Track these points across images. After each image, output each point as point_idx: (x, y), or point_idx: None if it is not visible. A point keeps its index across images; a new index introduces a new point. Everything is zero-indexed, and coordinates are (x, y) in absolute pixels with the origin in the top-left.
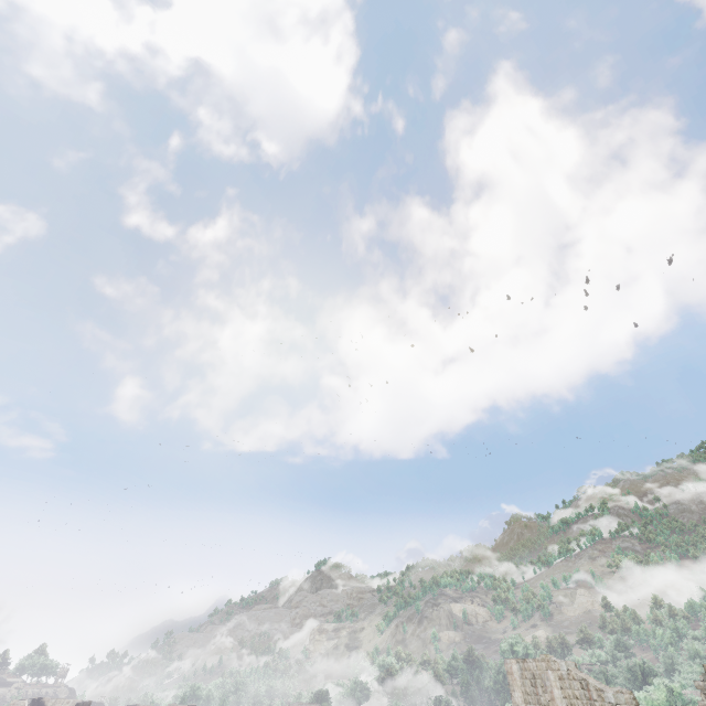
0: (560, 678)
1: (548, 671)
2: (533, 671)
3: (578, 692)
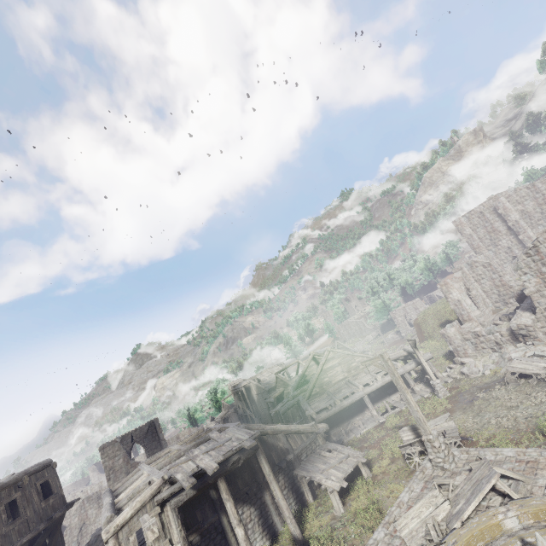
0: (508, 197)
1: (500, 198)
2: (480, 211)
3: (525, 193)
